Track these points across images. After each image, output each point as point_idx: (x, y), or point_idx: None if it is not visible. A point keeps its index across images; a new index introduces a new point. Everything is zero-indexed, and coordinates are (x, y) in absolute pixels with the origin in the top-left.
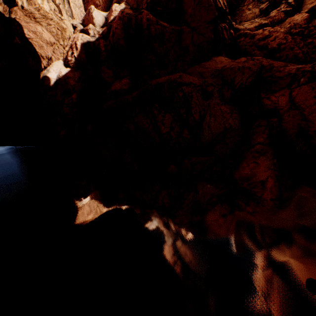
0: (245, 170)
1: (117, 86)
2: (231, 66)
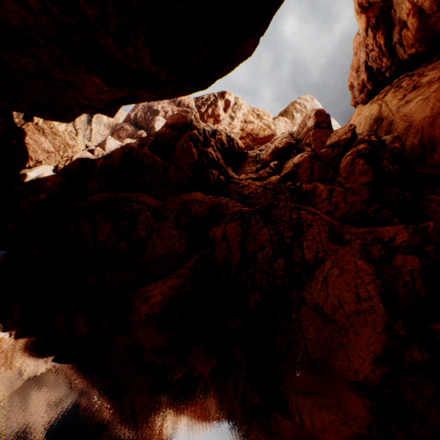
0: (149, 286)
1: (94, 197)
2: (194, 198)
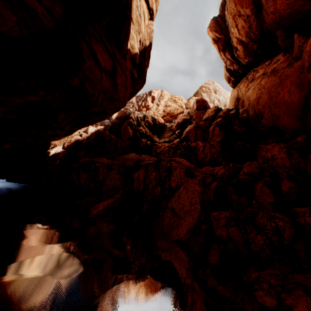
0: (100, 203)
1: (82, 160)
2: (128, 157)
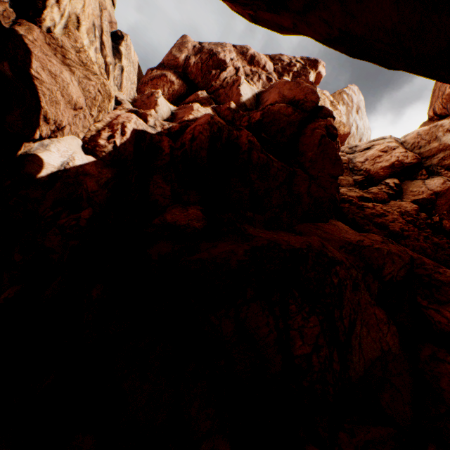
0: None
1: (180, 217)
2: (373, 244)
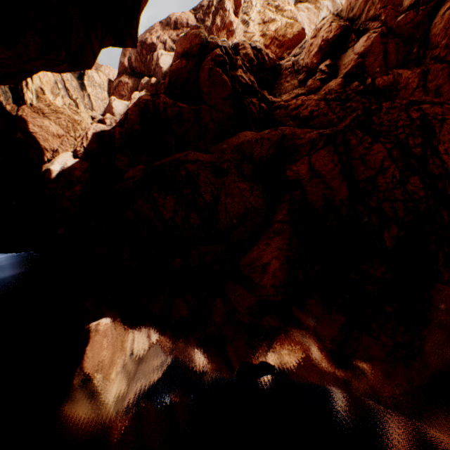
0: (253, 253)
1: (130, 173)
2: (249, 139)
